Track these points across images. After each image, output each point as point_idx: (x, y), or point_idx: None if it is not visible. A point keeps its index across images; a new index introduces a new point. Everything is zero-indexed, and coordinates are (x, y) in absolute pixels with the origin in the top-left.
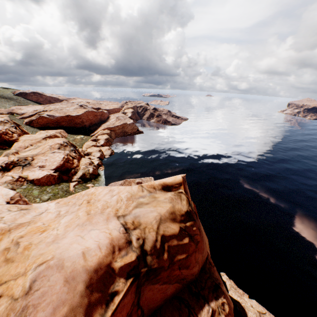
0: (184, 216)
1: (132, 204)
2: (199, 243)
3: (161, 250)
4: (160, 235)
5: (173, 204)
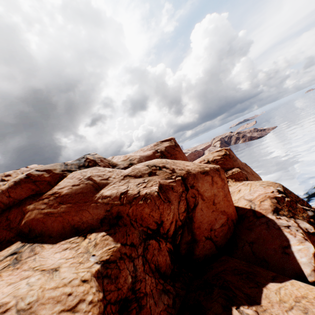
0: (223, 155)
1: (206, 157)
2: (227, 159)
3: (213, 161)
4: (213, 159)
5: (219, 153)
